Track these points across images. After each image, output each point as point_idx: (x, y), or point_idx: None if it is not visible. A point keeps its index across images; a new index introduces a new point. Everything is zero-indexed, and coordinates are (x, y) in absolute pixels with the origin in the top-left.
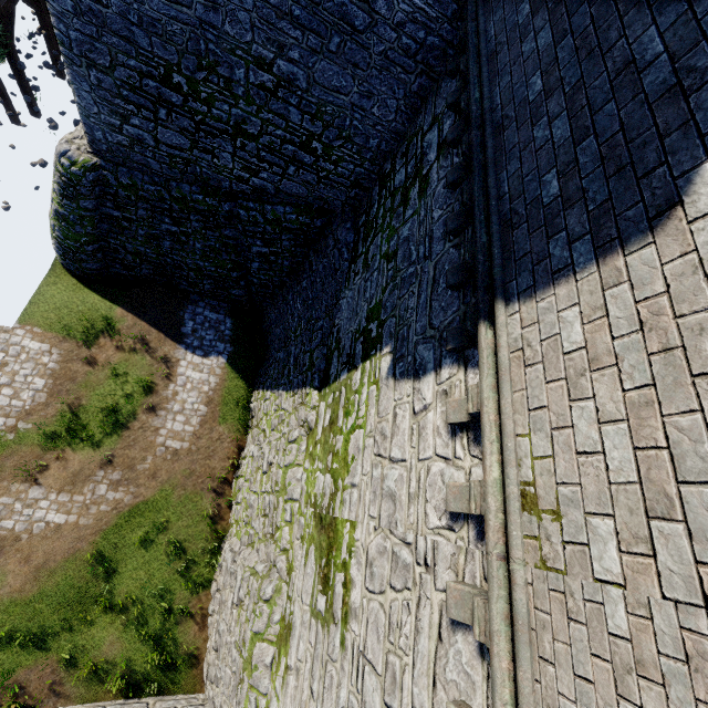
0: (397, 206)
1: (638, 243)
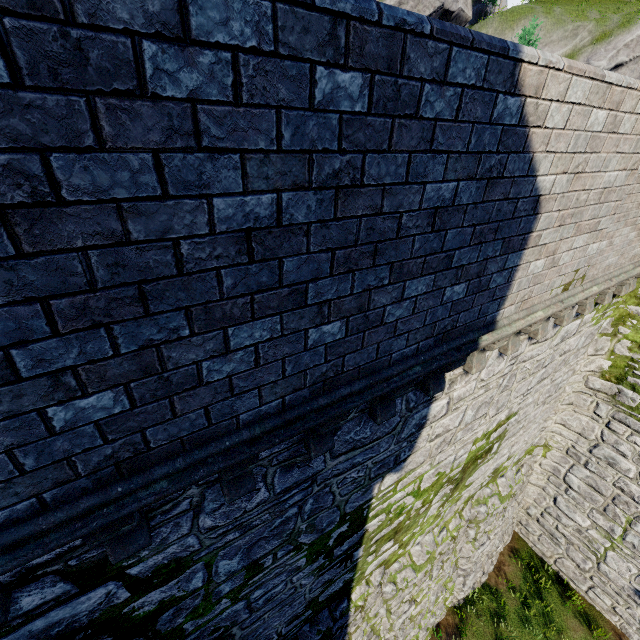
0: (146, 637)
1: (536, 223)
